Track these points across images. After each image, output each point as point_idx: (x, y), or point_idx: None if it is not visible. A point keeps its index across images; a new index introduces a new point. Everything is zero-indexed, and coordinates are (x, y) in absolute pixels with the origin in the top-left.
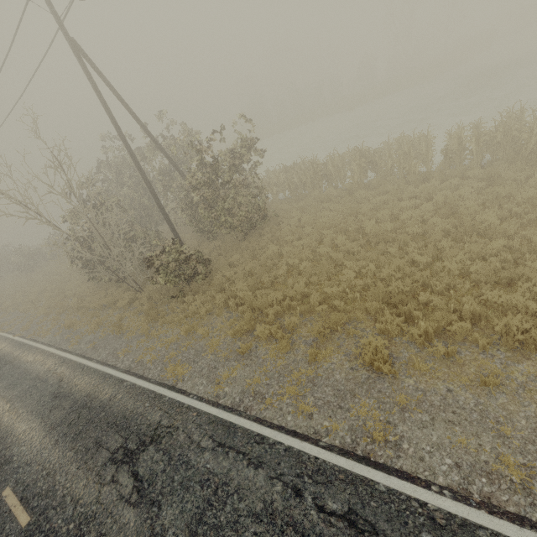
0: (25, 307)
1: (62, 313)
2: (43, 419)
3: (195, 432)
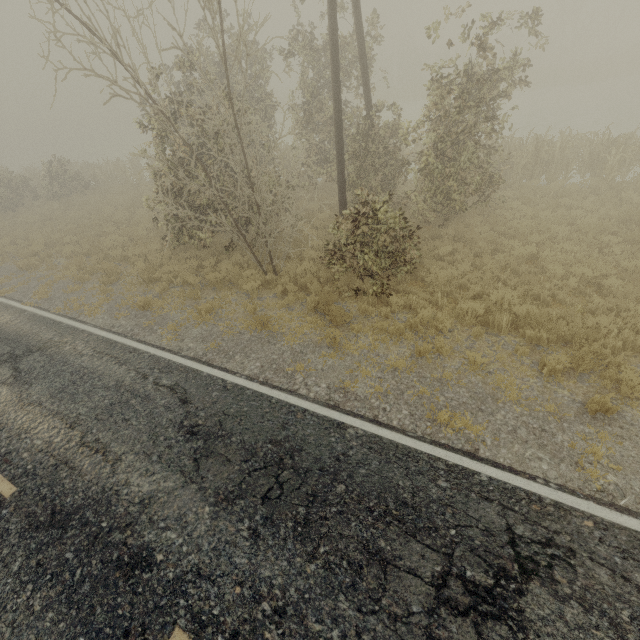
0: (27, 261)
1: (111, 282)
2: (186, 475)
3: (631, 568)
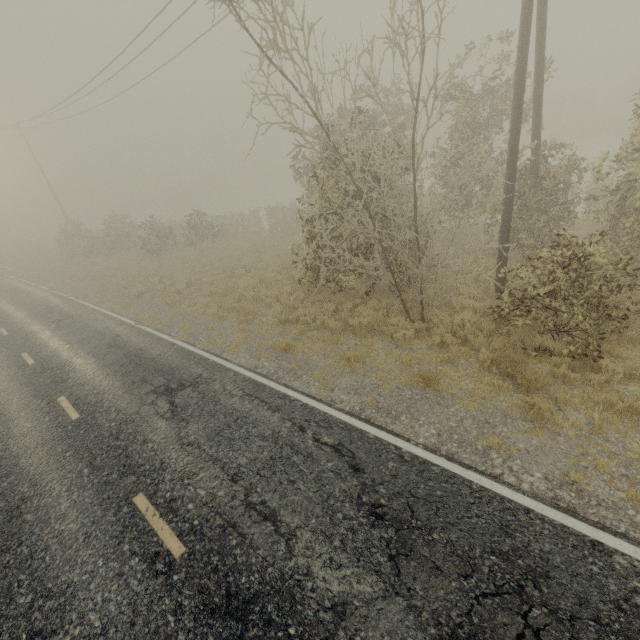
0: (173, 298)
1: (248, 322)
2: (384, 579)
3: None
